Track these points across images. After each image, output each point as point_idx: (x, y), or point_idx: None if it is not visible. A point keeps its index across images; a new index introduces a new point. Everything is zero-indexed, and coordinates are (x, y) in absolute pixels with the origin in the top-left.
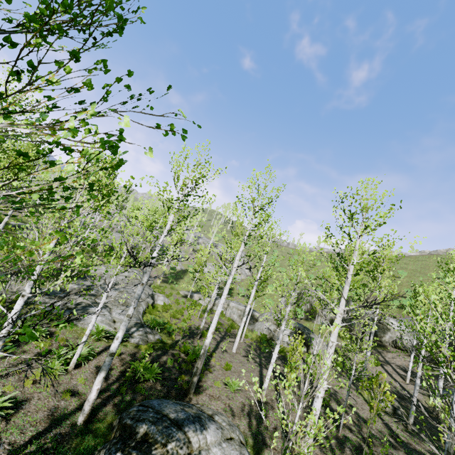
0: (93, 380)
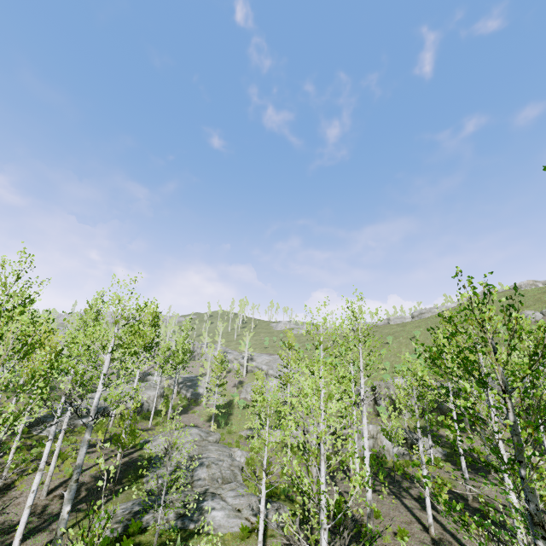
0: None
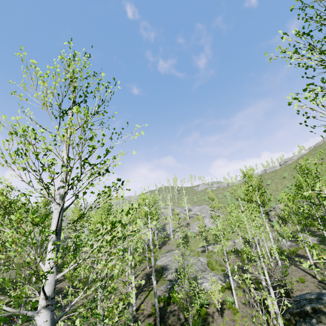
0: (251, 309)
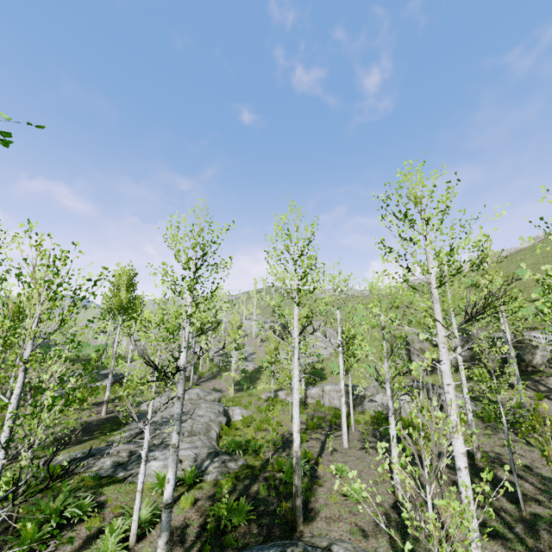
0: None
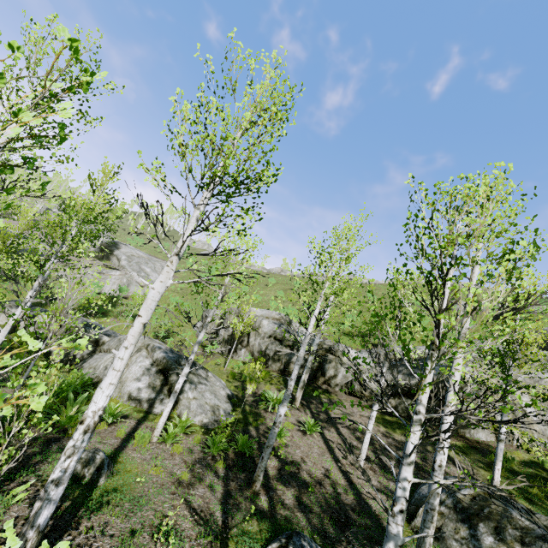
0: None
